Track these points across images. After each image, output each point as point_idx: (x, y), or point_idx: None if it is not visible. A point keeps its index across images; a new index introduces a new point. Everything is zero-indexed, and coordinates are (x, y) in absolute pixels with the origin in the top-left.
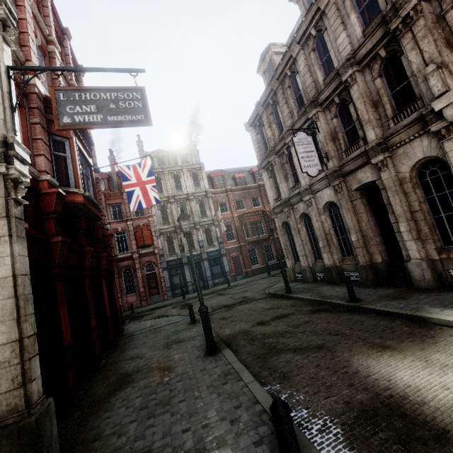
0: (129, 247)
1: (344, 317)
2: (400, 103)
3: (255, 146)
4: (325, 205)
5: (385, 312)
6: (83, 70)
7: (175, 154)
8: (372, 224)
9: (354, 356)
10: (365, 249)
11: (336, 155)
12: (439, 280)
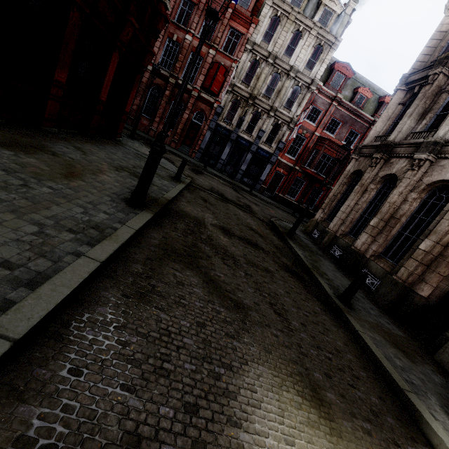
0: (194, 79)
1: (312, 305)
2: None
3: (431, 41)
4: (435, 183)
5: (367, 349)
6: None
7: (321, 1)
8: None
9: (262, 365)
10: (422, 269)
11: None
12: None
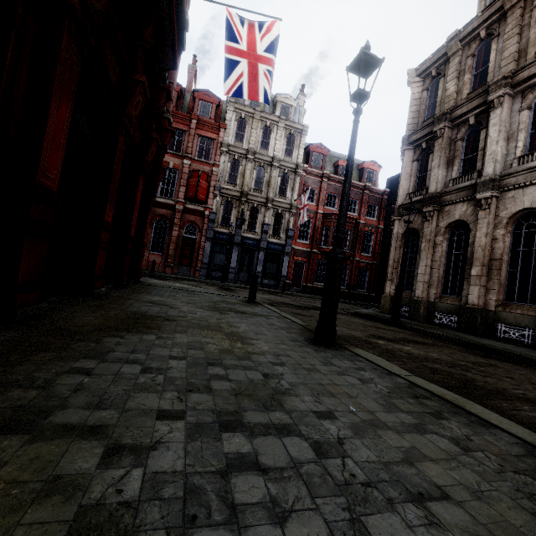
0: (174, 193)
1: None
2: None
3: (412, 107)
4: (515, 214)
5: None
6: None
7: (276, 99)
8: None
9: None
10: None
11: None
12: None
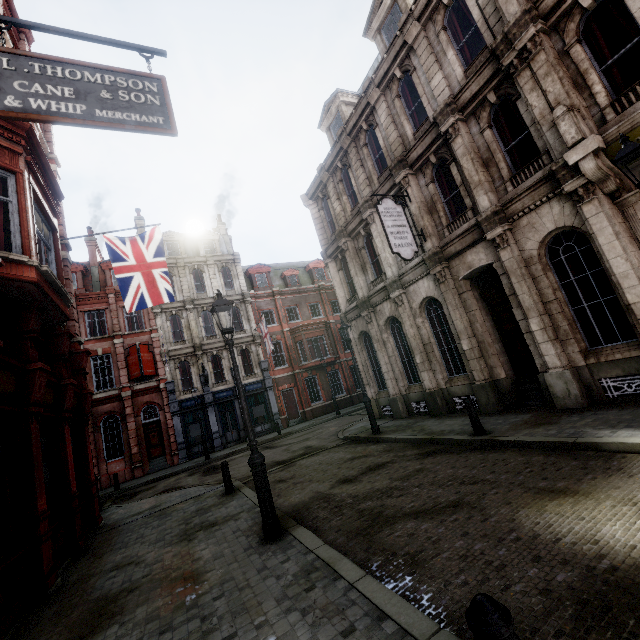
0: (115, 380)
1: (474, 457)
2: (518, 161)
3: (317, 226)
4: (421, 303)
5: (533, 443)
6: (52, 30)
7: (195, 240)
8: (489, 325)
9: (519, 511)
10: (482, 361)
11: (435, 232)
12: (588, 396)
